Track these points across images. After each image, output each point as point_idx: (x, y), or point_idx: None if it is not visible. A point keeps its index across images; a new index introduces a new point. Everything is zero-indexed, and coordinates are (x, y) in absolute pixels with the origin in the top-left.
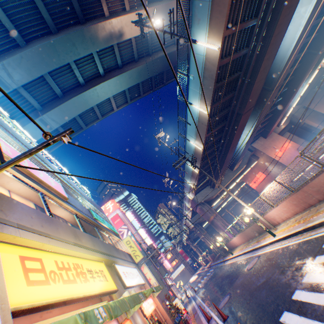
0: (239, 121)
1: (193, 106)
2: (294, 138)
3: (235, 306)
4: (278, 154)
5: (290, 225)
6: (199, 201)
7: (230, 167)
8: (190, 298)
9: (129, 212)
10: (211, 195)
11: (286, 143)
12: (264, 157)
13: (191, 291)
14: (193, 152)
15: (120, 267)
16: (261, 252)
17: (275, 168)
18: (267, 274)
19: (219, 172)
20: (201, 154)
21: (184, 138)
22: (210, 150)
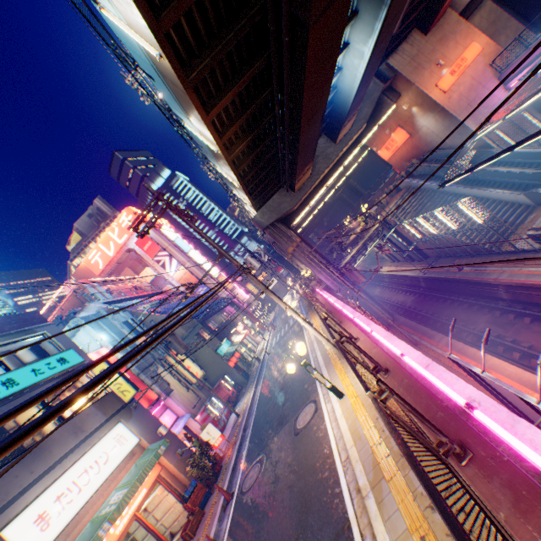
0: (306, 49)
1: (103, 12)
2: (498, 22)
3: (242, 537)
4: (444, 83)
5: (366, 407)
6: (266, 223)
7: (330, 136)
8: (257, 370)
9: (166, 227)
10: (289, 208)
11: (472, 46)
12: (411, 94)
13: (270, 340)
14: (207, 147)
15: (28, 514)
16: (321, 405)
17: (430, 122)
18: (286, 530)
19: (296, 169)
20: (224, 158)
21: (169, 112)
22: (250, 138)
